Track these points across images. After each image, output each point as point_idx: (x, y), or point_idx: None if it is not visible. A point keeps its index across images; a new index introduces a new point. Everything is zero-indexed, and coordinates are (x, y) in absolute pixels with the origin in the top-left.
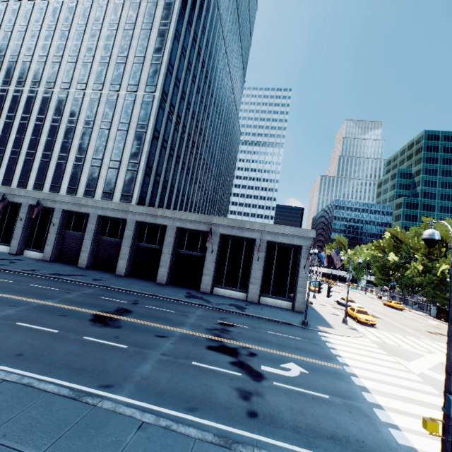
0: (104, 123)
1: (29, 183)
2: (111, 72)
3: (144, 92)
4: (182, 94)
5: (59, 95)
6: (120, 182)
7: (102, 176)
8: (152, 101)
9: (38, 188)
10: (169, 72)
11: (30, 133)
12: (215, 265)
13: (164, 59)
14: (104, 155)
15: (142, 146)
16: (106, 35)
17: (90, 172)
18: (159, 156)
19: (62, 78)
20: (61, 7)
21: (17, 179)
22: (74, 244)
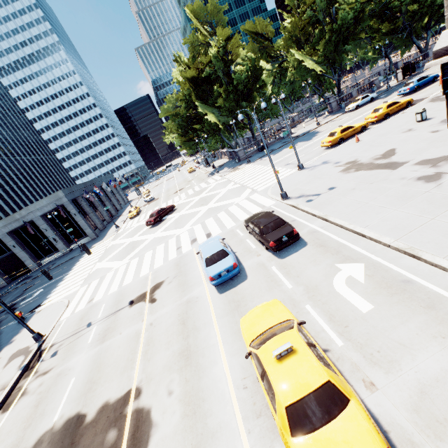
0: None
1: None
2: None
3: None
4: None
5: None
6: None
7: None
8: None
9: None
10: None
11: None
12: (25, 252)
13: None
14: None
15: None
16: None
17: None
18: None
19: None
20: None
21: None
22: None
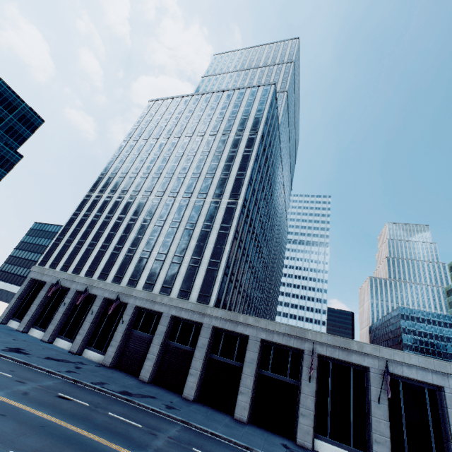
0: (189, 224)
1: (109, 275)
2: (199, 184)
3: (228, 200)
4: (255, 201)
5: (153, 201)
6: (198, 280)
7: (180, 273)
8: (235, 206)
9: (117, 281)
10: (250, 184)
11: (122, 230)
12: (314, 402)
13: (247, 175)
14: (186, 252)
15: (224, 246)
16: (199, 159)
17: (169, 268)
18: (236, 255)
19: (158, 188)
20: (166, 142)
21: (99, 270)
22: (138, 348)
